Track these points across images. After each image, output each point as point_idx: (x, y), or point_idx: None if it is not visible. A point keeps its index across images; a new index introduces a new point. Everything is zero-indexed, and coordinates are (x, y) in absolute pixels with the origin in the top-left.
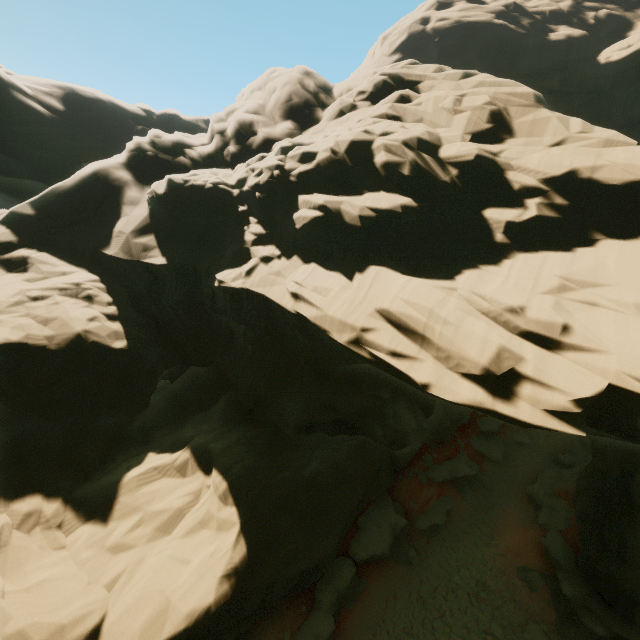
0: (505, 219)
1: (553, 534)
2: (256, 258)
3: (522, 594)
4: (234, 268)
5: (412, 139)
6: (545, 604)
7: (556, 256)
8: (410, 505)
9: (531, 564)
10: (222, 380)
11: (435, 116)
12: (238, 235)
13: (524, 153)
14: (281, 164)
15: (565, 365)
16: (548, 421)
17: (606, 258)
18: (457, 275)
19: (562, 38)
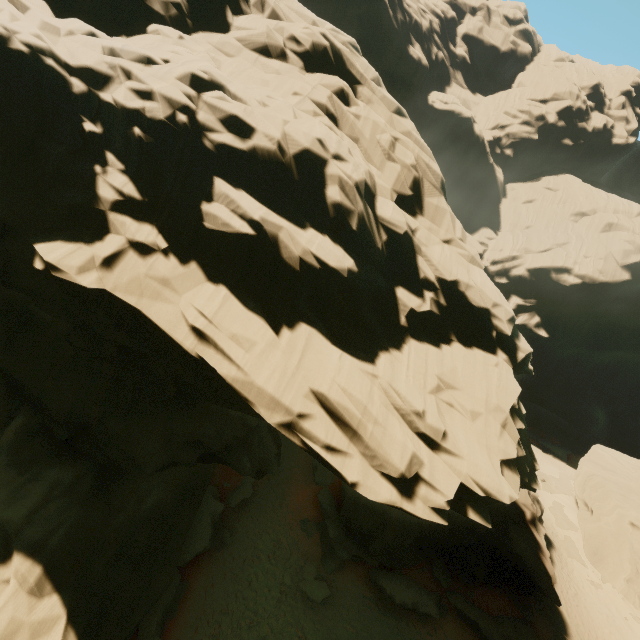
0: (411, 306)
1: (325, 490)
2: (122, 238)
3: (303, 542)
4: (76, 242)
5: (362, 182)
6: (316, 545)
7: (434, 352)
8: (225, 486)
9: (310, 516)
10: (6, 390)
11: (371, 147)
12: (80, 175)
13: (430, 241)
14: (192, 107)
15: (441, 466)
16: (431, 516)
17: (457, 362)
18: (376, 358)
19: (416, 58)
